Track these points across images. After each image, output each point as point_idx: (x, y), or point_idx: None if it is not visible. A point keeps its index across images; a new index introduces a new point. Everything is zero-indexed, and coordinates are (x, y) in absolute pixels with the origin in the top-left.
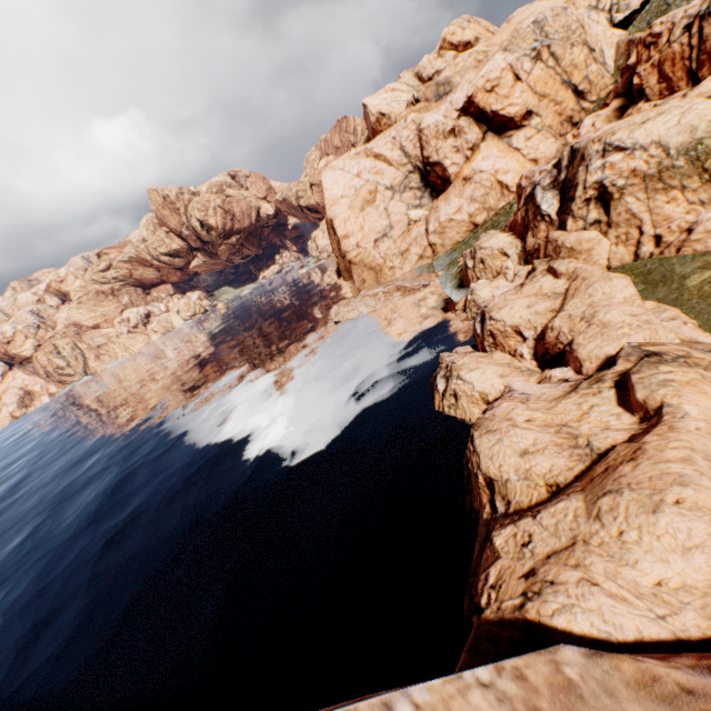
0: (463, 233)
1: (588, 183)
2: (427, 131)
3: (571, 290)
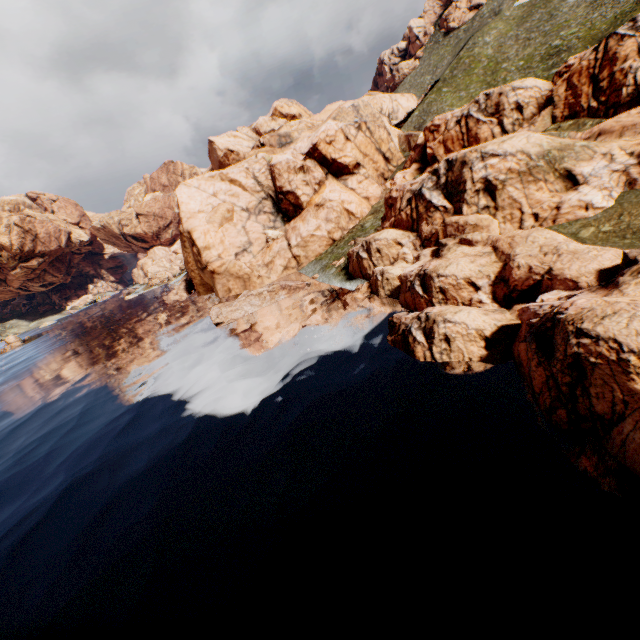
0: (325, 247)
1: (475, 179)
2: (279, 166)
3: (504, 245)
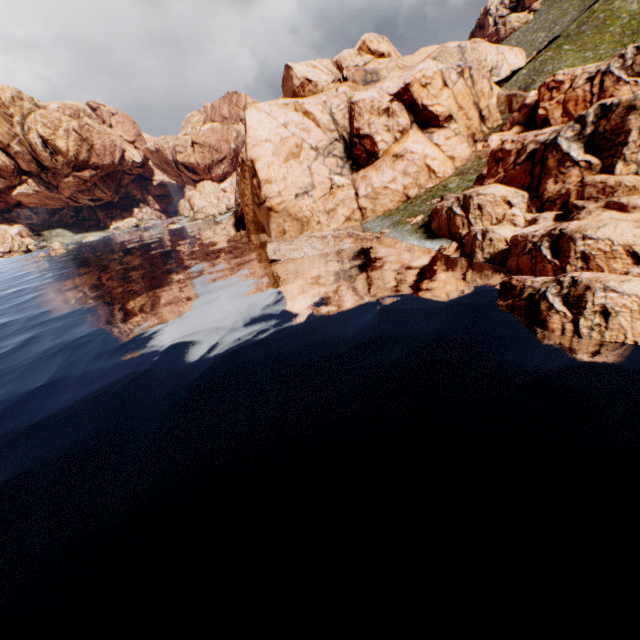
0: (396, 203)
1: None
2: (362, 104)
3: None
